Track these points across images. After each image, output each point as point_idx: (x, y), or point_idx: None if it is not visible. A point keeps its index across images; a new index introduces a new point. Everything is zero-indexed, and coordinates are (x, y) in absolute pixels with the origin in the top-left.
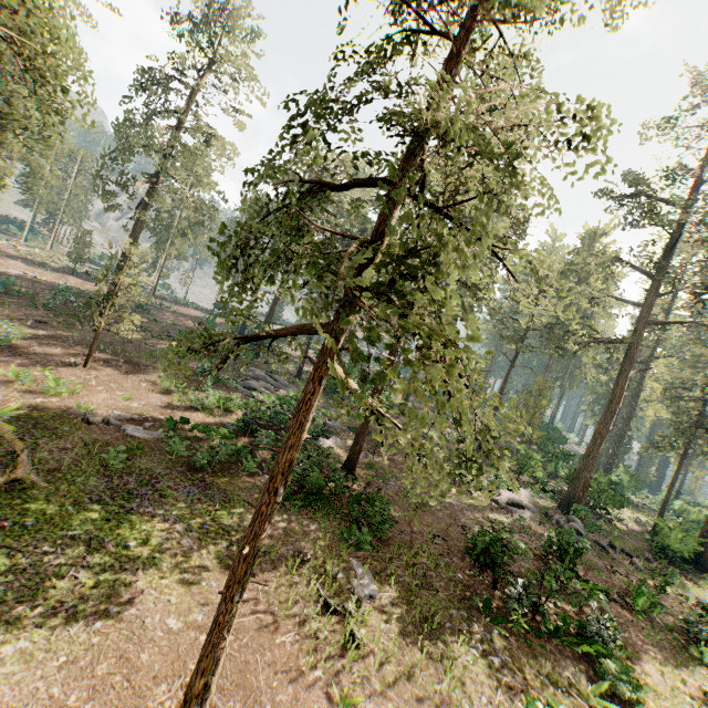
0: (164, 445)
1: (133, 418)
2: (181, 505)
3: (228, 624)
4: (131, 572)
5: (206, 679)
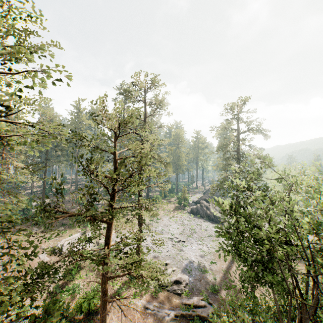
0: None
1: None
2: None
3: None
4: None
5: None
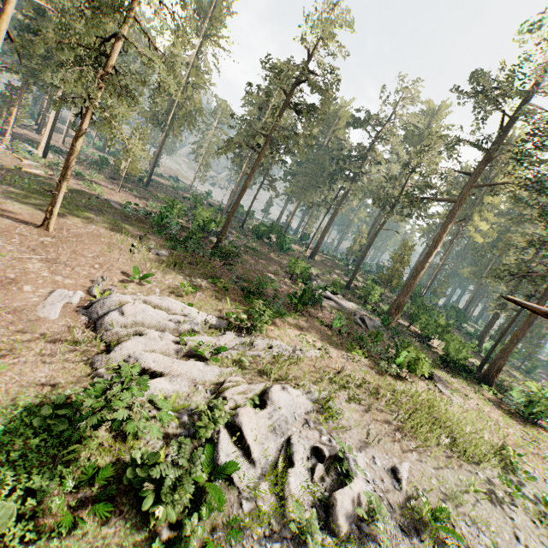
0: (122, 209)
1: (120, 204)
2: (108, 217)
3: (59, 191)
4: (68, 214)
5: (52, 208)
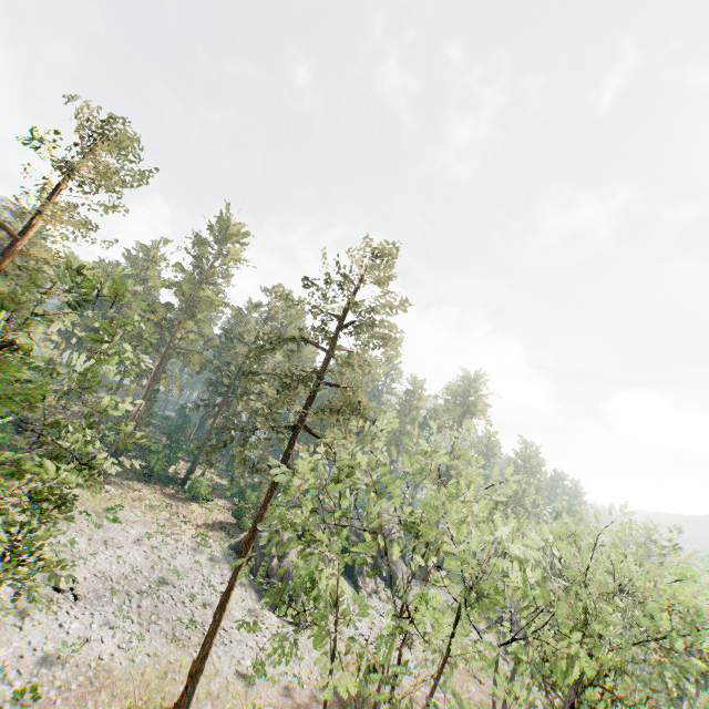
0: None
1: None
2: None
3: None
4: None
5: None
